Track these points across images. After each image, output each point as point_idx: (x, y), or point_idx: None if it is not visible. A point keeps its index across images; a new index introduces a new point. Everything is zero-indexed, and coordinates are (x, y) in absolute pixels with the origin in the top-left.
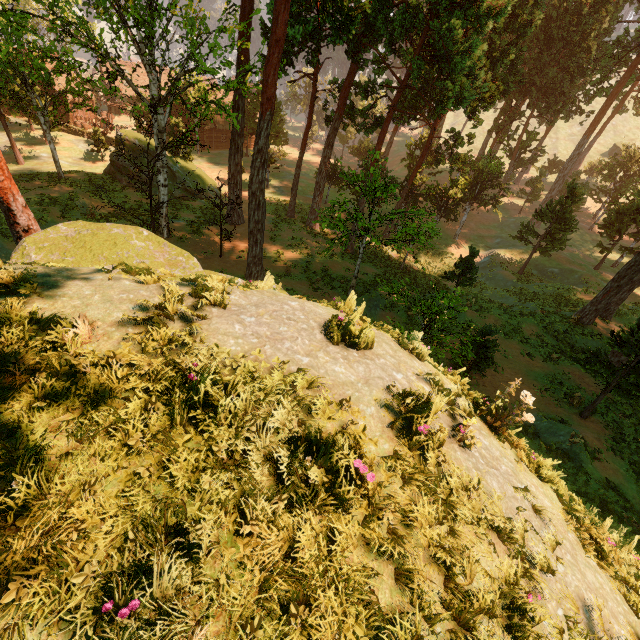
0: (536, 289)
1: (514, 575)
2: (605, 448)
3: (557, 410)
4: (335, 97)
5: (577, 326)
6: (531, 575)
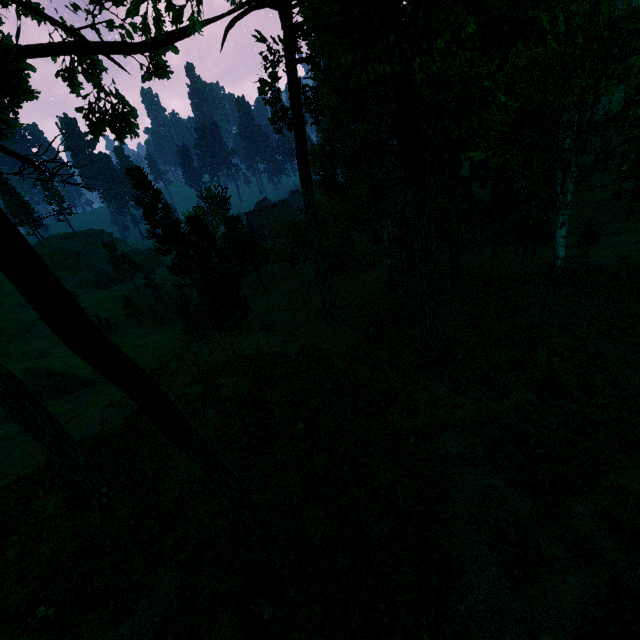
0: None
1: None
2: None
3: None
4: None
5: None
6: None
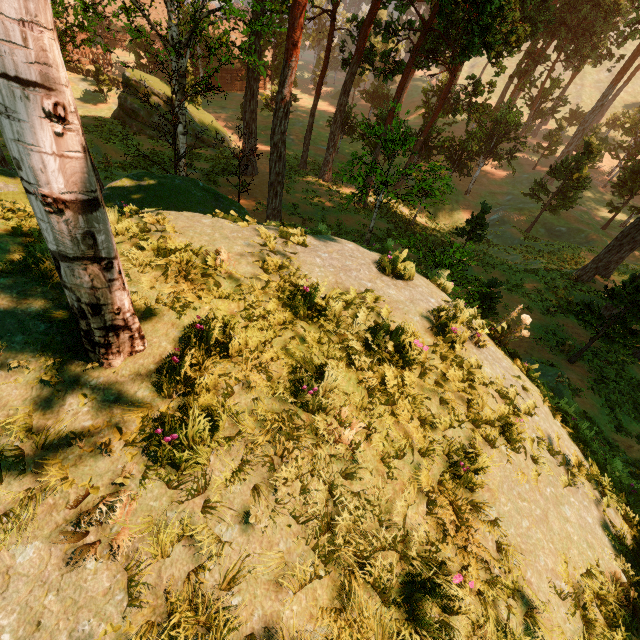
0: (542, 247)
1: (507, 413)
2: (586, 388)
3: (548, 356)
4: (354, 38)
5: (576, 283)
6: (518, 414)
